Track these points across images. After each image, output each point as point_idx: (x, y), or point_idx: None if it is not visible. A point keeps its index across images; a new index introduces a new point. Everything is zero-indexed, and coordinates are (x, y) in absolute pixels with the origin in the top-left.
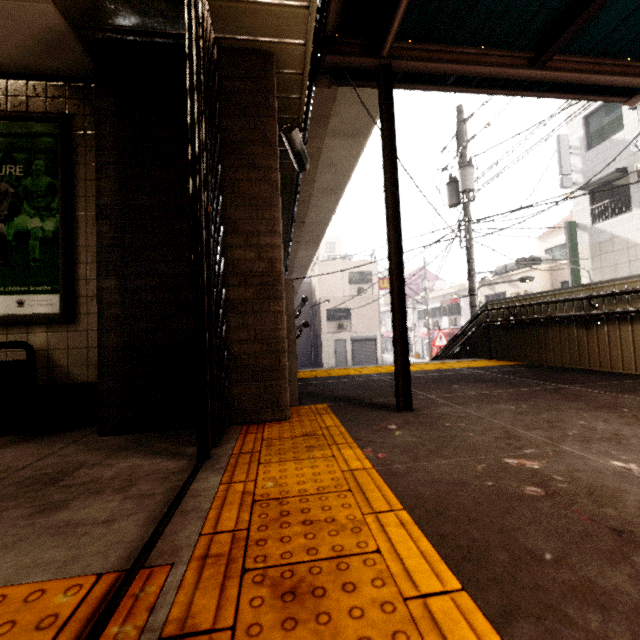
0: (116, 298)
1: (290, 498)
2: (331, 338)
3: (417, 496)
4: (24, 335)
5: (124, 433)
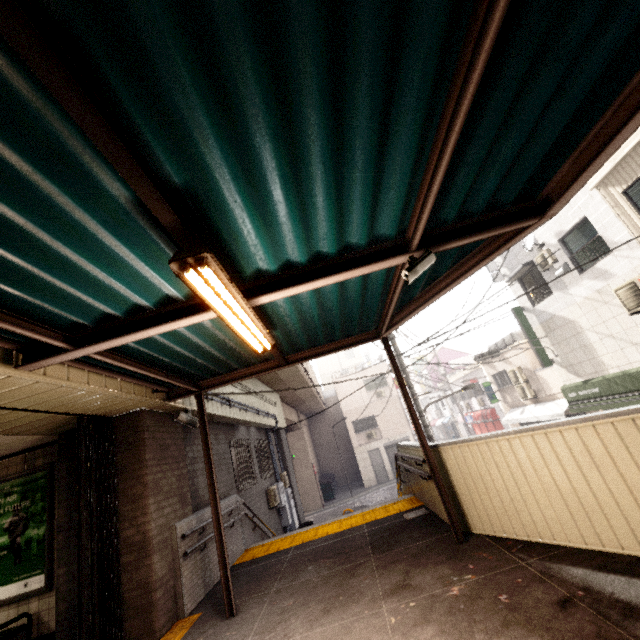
0: (65, 579)
1: None
2: (364, 450)
3: None
4: (27, 605)
5: None
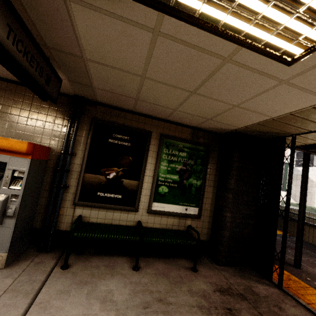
0: (230, 220)
1: None
2: None
3: None
4: (184, 220)
5: (225, 266)
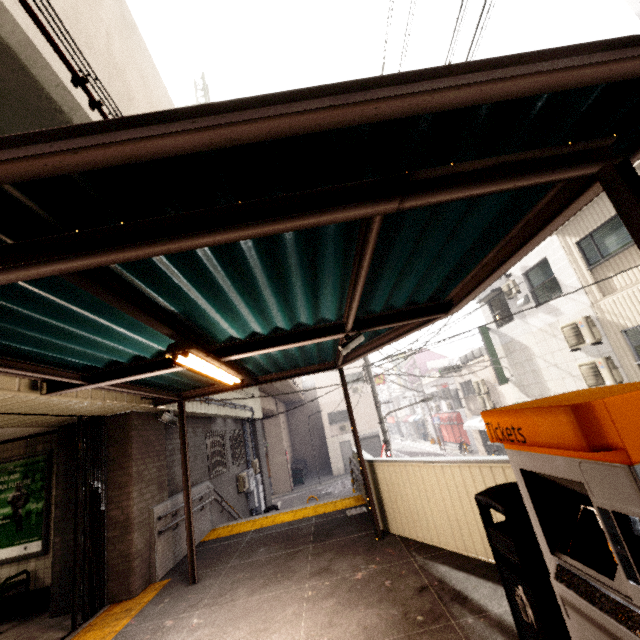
0: (60, 546)
1: None
2: (336, 441)
3: None
4: (26, 564)
5: (60, 615)
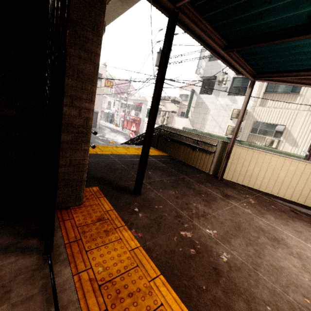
0: None
1: (115, 278)
2: None
3: (162, 263)
4: None
5: None
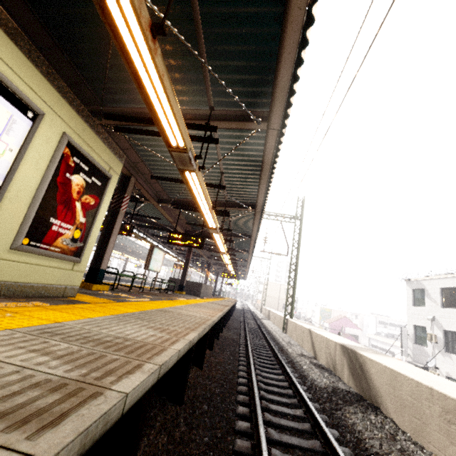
0: None
1: None
2: None
3: None
4: None
5: None
